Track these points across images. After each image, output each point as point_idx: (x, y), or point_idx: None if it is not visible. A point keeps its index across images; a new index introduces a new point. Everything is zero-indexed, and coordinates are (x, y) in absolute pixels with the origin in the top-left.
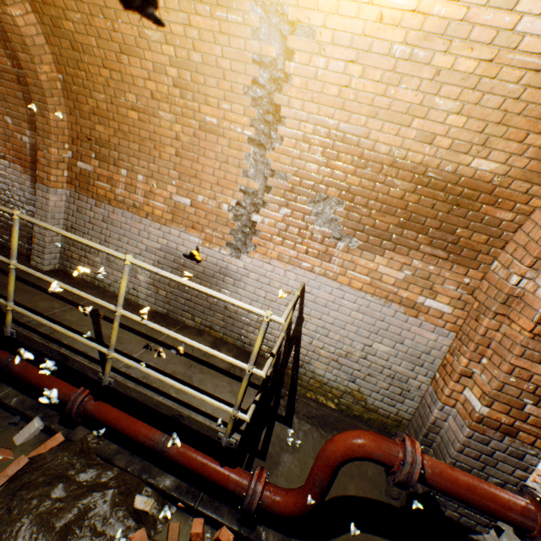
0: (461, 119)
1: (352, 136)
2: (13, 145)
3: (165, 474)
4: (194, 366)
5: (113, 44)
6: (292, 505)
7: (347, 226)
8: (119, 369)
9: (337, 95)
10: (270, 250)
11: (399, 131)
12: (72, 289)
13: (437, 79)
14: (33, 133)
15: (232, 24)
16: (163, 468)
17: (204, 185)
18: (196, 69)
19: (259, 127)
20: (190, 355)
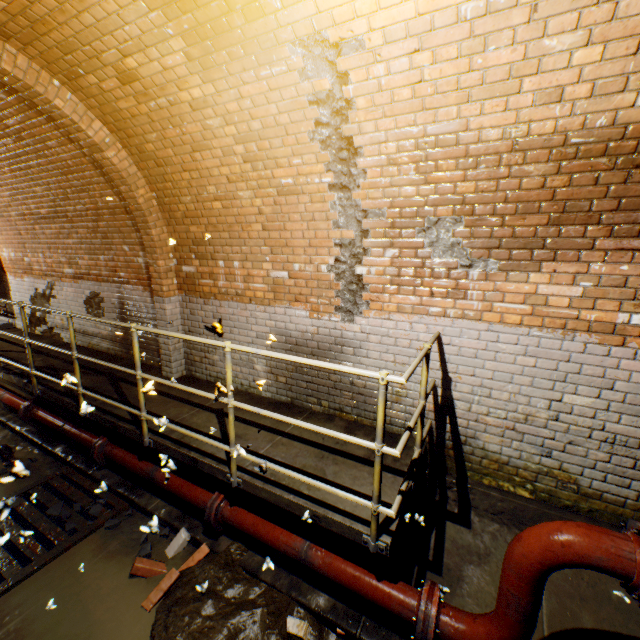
0: (595, 50)
1: (446, 136)
2: (132, 269)
3: (316, 591)
4: (326, 457)
5: (186, 147)
6: (484, 638)
7: (476, 246)
8: (246, 468)
9: (412, 97)
10: (385, 303)
11: (507, 104)
12: (187, 388)
13: (536, 17)
14: (145, 253)
15: (278, 76)
16: (313, 584)
17: (296, 252)
18: (259, 137)
19: (336, 169)
20: (320, 445)
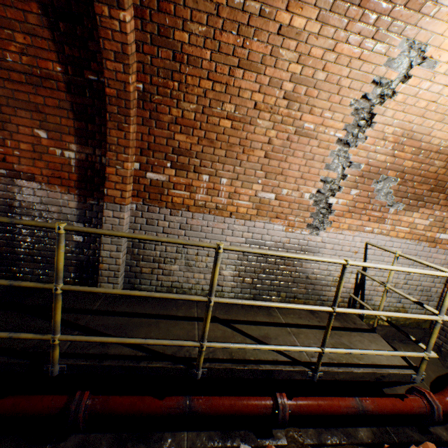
0: None
1: (418, 134)
2: (46, 163)
3: (358, 430)
4: (330, 333)
5: (232, 58)
6: None
7: (397, 195)
8: (312, 361)
9: (423, 107)
10: (341, 223)
11: None
12: (285, 305)
13: None
14: (81, 147)
15: (374, 53)
16: (352, 426)
17: (288, 180)
18: (314, 85)
19: (350, 130)
20: (315, 326)
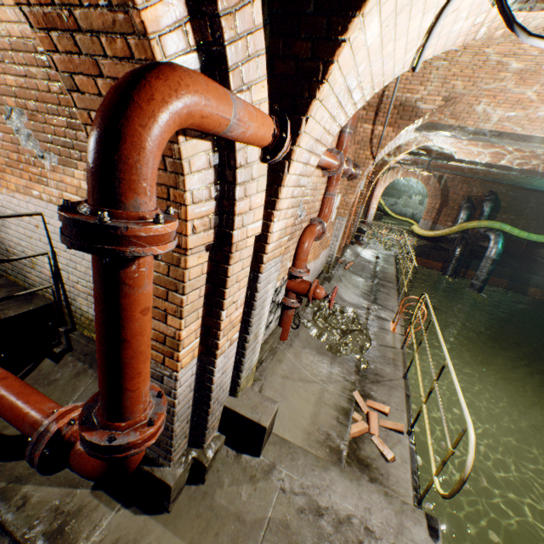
0: None
1: None
2: None
3: None
4: None
5: None
6: None
7: (41, 139)
8: None
9: None
10: (10, 183)
11: None
12: None
13: None
14: None
15: None
16: None
17: None
18: None
19: None
20: None
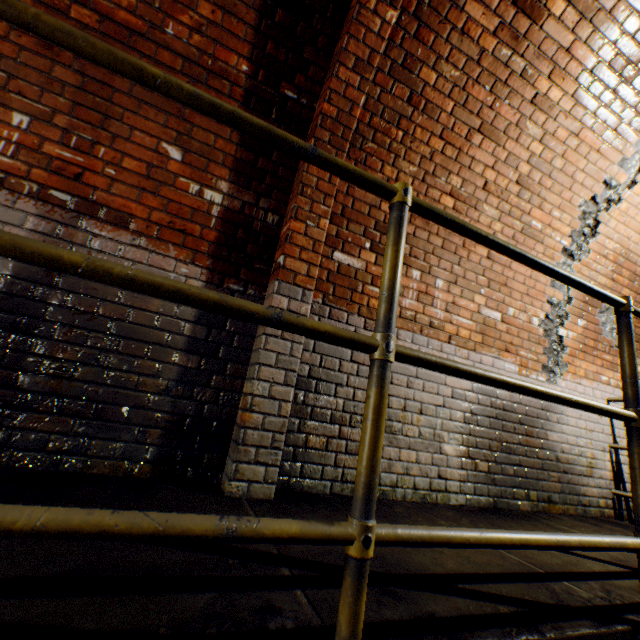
0: None
1: (634, 255)
2: (164, 200)
3: None
4: None
5: (474, 118)
6: None
7: None
8: None
9: None
10: (577, 367)
11: None
12: None
13: None
14: (236, 189)
15: (611, 148)
16: None
17: (514, 295)
18: (549, 173)
19: (575, 238)
20: None
